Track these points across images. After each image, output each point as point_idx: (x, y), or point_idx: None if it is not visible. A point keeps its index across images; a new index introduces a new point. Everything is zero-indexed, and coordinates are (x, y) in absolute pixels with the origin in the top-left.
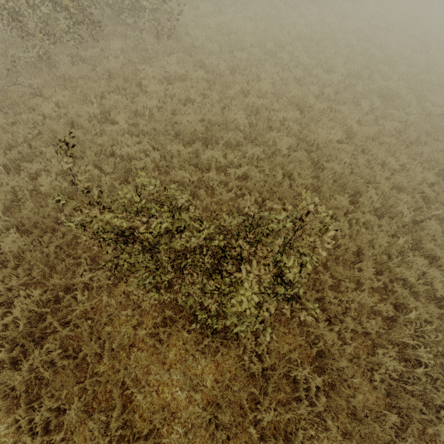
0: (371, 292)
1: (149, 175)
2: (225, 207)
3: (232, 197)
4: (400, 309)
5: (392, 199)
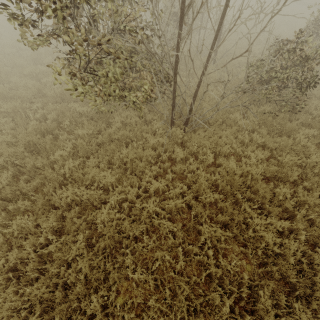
0: None
1: None
2: None
3: None
4: None
5: None
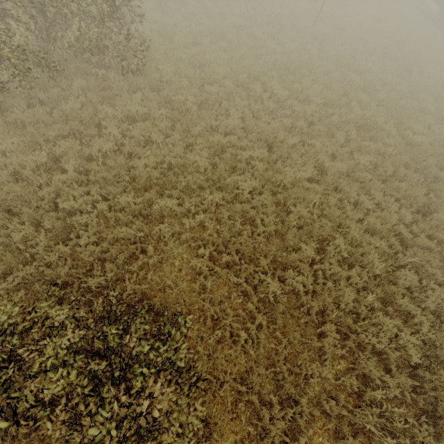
0: (337, 358)
1: (94, 230)
2: (178, 261)
3: (187, 248)
4: (367, 382)
5: (364, 244)
